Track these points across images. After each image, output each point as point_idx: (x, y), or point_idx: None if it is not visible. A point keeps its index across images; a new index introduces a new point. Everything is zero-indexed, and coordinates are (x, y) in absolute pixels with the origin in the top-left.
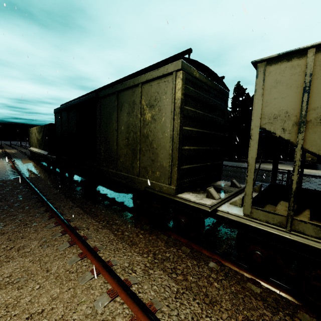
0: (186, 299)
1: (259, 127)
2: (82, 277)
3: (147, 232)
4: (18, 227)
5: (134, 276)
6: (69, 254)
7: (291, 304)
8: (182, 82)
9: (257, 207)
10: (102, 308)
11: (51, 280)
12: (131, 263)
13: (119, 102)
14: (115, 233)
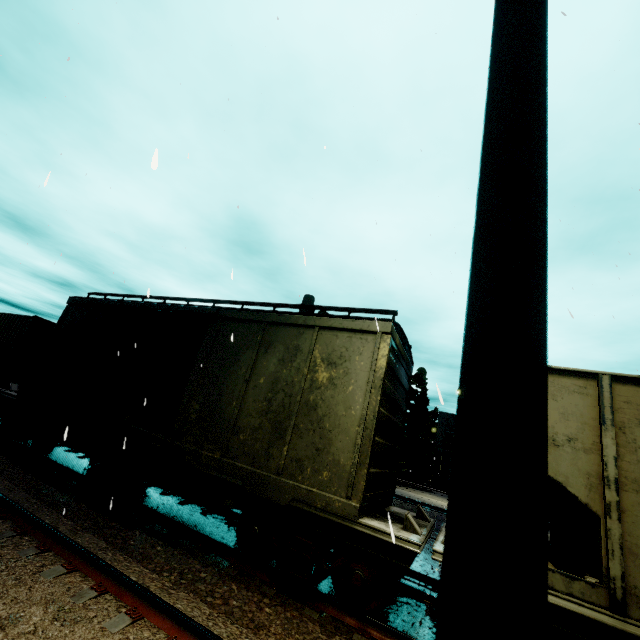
0: None
1: None
2: None
3: (277, 603)
4: None
5: None
6: None
7: None
8: (389, 348)
9: None
10: None
11: None
12: None
13: (266, 338)
14: (208, 601)
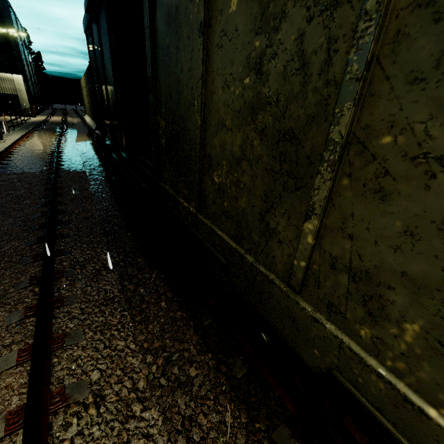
0: None
1: None
2: None
3: None
4: None
5: None
6: None
7: None
8: None
9: None
10: None
11: None
12: None
13: None
14: None
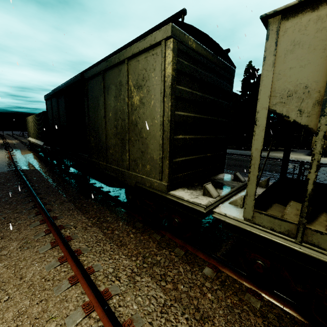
0: (173, 314)
1: (267, 109)
2: (57, 286)
3: (139, 231)
4: (0, 225)
5: (117, 284)
6: (49, 257)
7: (296, 321)
8: (173, 53)
9: (261, 211)
10: (73, 326)
11: (23, 290)
12: (116, 268)
13: (105, 83)
14: (104, 232)
